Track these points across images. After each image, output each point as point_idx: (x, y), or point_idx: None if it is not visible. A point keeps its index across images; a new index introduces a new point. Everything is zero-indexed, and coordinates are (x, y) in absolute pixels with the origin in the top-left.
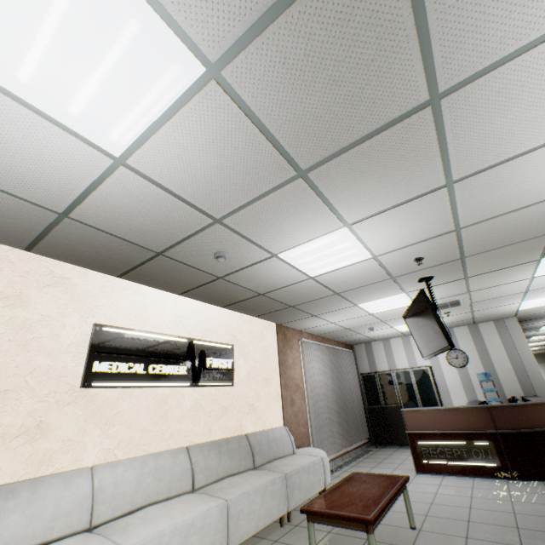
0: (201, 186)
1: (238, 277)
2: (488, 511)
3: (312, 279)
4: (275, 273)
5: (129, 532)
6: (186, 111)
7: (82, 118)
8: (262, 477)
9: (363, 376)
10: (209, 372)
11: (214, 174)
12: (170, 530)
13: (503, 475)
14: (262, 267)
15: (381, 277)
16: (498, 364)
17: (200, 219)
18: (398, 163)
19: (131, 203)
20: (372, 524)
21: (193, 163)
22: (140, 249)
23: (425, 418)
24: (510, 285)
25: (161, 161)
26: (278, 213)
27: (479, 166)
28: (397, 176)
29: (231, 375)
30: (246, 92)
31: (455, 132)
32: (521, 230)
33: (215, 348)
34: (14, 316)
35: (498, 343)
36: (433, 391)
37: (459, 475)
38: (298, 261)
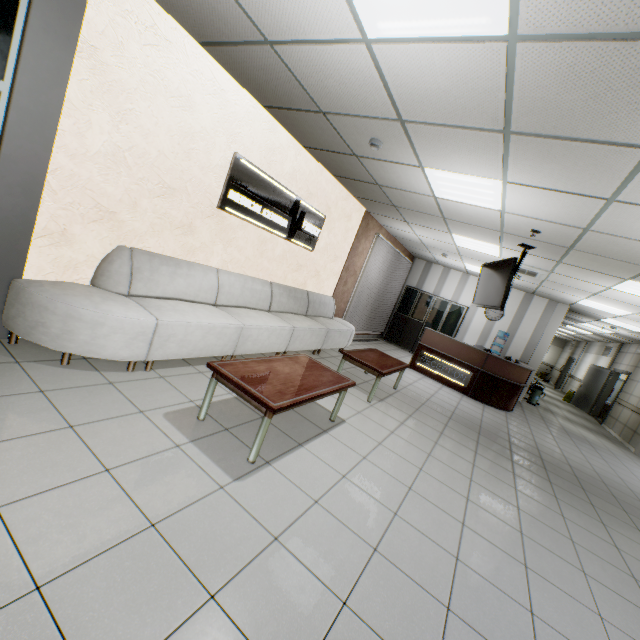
0: (416, 93)
1: (373, 164)
2: (442, 401)
3: (433, 198)
4: (407, 178)
5: (242, 318)
6: (462, 47)
7: (370, 0)
8: (314, 324)
9: (407, 288)
10: (300, 233)
11: (436, 93)
12: (265, 327)
13: (463, 392)
14: (401, 169)
15: (493, 227)
16: (521, 332)
17: (388, 112)
18: (587, 167)
19: (341, 70)
20: (383, 375)
21: (427, 78)
22: (309, 101)
23: (439, 341)
24: (587, 284)
25: (402, 61)
26: (458, 144)
27: None
28: (577, 174)
29: (314, 242)
30: (522, 64)
31: None
32: (632, 255)
33: (312, 214)
34: (184, 121)
35: (536, 318)
36: (456, 326)
37: (435, 380)
38: (436, 181)
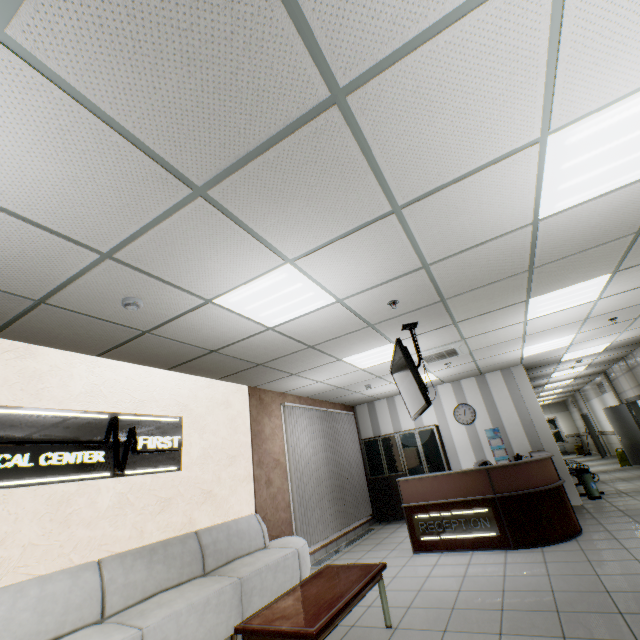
0: (57, 205)
1: (172, 330)
2: (477, 592)
3: (272, 330)
4: (220, 324)
5: None
6: None
7: None
8: (206, 587)
9: (365, 442)
10: (142, 456)
11: (69, 188)
12: None
13: (503, 545)
14: (200, 317)
15: (357, 325)
16: (506, 417)
17: (79, 253)
18: (323, 180)
19: None
20: (314, 638)
21: (29, 172)
22: (7, 295)
23: (422, 487)
24: (505, 330)
25: None
26: (189, 245)
27: (424, 188)
28: (328, 198)
29: (177, 456)
30: (62, 66)
31: (380, 142)
32: (497, 266)
33: (154, 423)
34: None
35: (506, 395)
36: (439, 453)
37: (458, 550)
38: (244, 308)
